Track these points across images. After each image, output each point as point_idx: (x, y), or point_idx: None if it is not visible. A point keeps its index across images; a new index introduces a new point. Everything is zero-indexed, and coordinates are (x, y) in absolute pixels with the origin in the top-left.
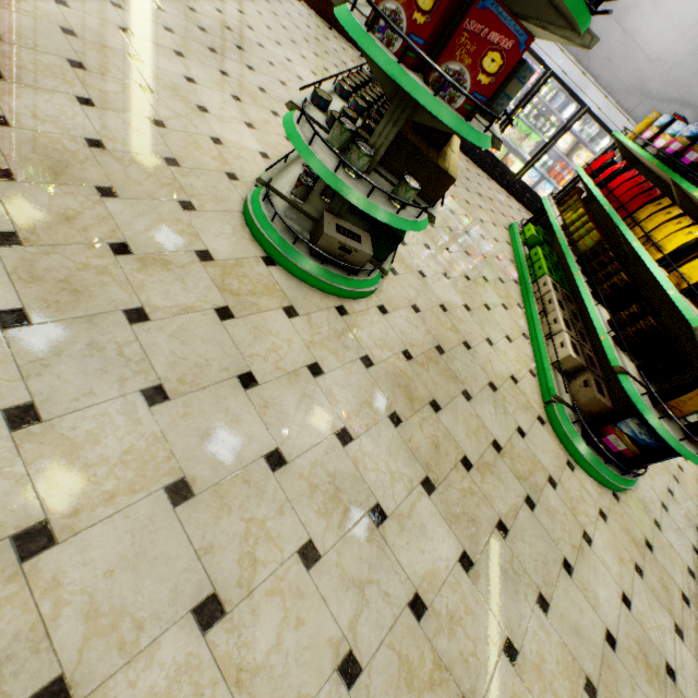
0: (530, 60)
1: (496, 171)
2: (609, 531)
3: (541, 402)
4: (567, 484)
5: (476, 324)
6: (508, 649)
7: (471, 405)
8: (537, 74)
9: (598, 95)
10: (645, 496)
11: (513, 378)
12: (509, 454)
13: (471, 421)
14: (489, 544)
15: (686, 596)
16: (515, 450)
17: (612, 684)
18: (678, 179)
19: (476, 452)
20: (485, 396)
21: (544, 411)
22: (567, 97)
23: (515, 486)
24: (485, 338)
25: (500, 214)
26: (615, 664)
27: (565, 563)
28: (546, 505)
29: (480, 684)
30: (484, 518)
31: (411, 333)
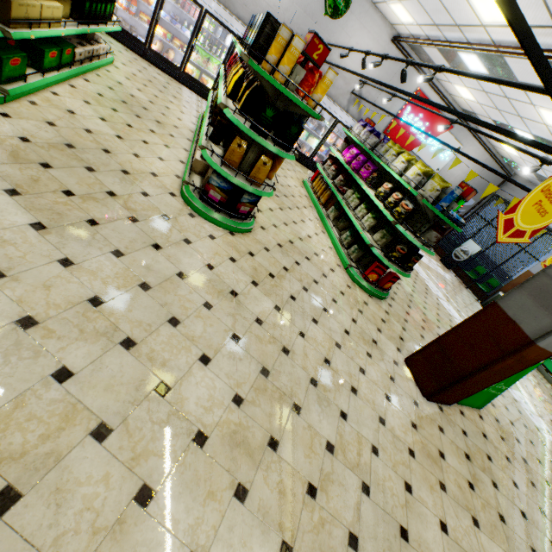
0: (194, 4)
1: (197, 88)
2: (213, 243)
3: (179, 189)
4: (183, 221)
5: (125, 146)
6: (65, 262)
7: (93, 174)
8: (198, 13)
9: (241, 27)
10: (263, 239)
11: (153, 174)
12: (125, 199)
13: (88, 180)
14: (72, 225)
15: (274, 275)
16: (132, 199)
17: (170, 288)
18: (236, 43)
19: (84, 191)
20: (114, 174)
21: (180, 192)
22: (226, 30)
23: (121, 211)
24: (133, 153)
25: (194, 110)
26: (180, 283)
27: (155, 245)
28: (152, 224)
29: (21, 268)
30: (74, 216)
31: (38, 132)
